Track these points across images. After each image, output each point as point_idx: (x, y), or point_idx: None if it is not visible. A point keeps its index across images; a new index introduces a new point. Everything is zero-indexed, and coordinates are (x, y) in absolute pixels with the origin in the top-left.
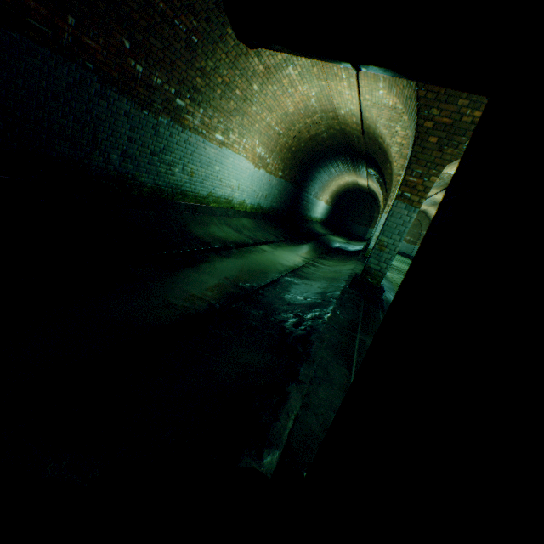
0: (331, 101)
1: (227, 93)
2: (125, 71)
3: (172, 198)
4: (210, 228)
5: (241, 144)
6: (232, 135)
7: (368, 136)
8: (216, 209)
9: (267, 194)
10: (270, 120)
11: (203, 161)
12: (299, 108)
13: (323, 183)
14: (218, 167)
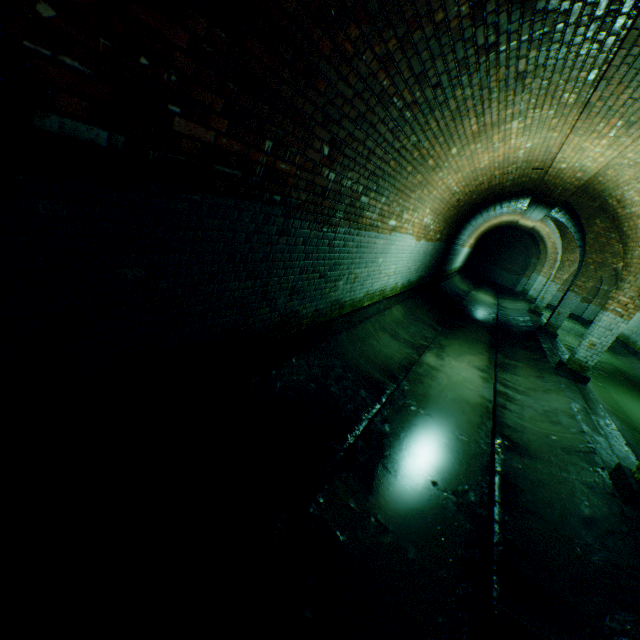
0: (549, 152)
1: (417, 167)
2: (314, 187)
3: (328, 317)
4: (368, 346)
5: (411, 220)
6: (405, 214)
7: (585, 190)
8: (369, 309)
9: (419, 265)
10: (451, 181)
11: (368, 259)
12: (495, 161)
13: (474, 227)
14: (381, 259)
